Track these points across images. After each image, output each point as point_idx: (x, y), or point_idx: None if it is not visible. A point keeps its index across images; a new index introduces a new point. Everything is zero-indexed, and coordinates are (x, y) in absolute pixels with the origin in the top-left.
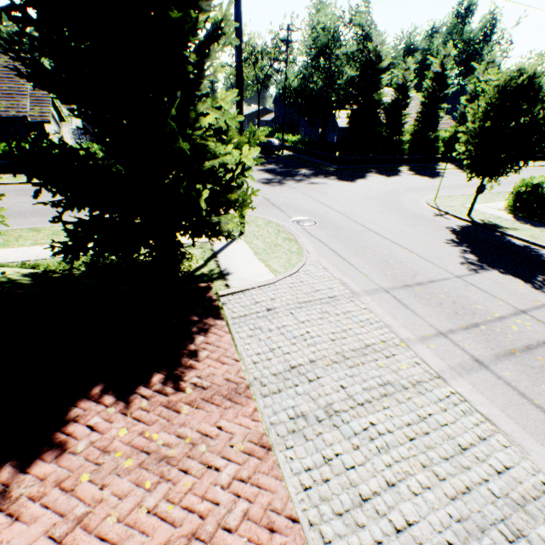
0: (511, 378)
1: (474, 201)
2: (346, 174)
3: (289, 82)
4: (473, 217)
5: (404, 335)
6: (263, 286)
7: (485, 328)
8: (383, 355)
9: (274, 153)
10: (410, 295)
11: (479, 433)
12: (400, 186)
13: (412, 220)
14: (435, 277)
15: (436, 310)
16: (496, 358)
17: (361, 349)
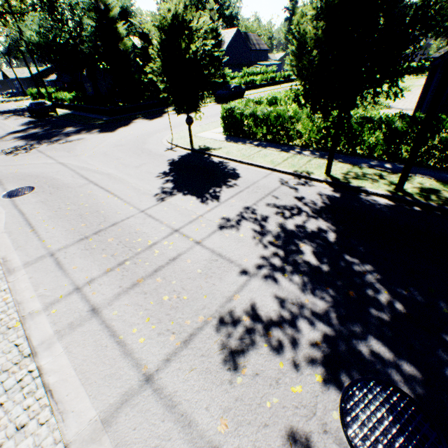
0: (116, 317)
1: (190, 131)
2: (112, 125)
3: (29, 36)
4: (194, 145)
5: (30, 310)
6: None
7: (130, 263)
8: None
9: (50, 115)
10: (77, 251)
11: (21, 420)
12: (156, 127)
13: (143, 160)
14: (120, 218)
15: (93, 259)
16: (117, 297)
17: None
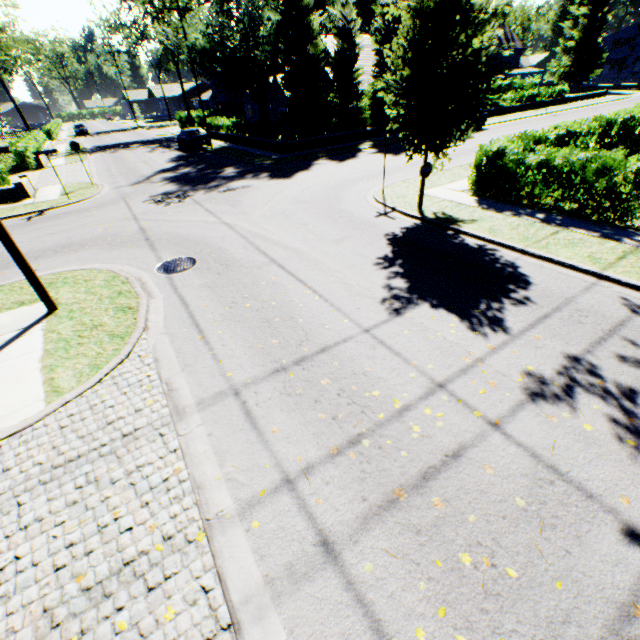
0: (371, 579)
1: (422, 188)
2: (285, 167)
3: (193, 40)
4: (425, 210)
5: (217, 508)
6: (9, 437)
7: (370, 443)
8: (144, 586)
9: (203, 148)
10: (274, 393)
11: None
12: (351, 173)
13: (343, 229)
14: (332, 339)
15: (303, 419)
16: (363, 525)
17: (105, 581)
